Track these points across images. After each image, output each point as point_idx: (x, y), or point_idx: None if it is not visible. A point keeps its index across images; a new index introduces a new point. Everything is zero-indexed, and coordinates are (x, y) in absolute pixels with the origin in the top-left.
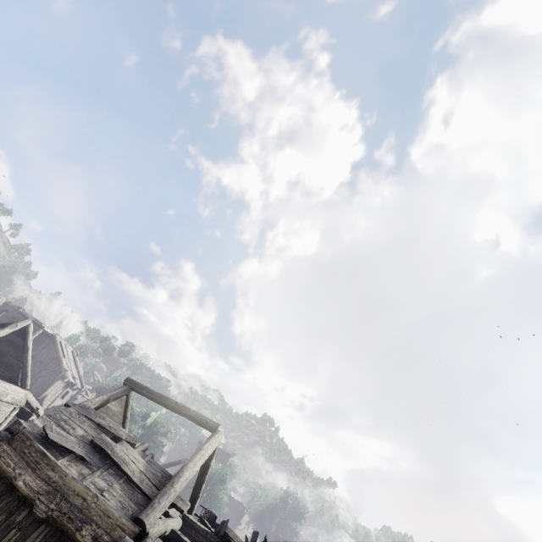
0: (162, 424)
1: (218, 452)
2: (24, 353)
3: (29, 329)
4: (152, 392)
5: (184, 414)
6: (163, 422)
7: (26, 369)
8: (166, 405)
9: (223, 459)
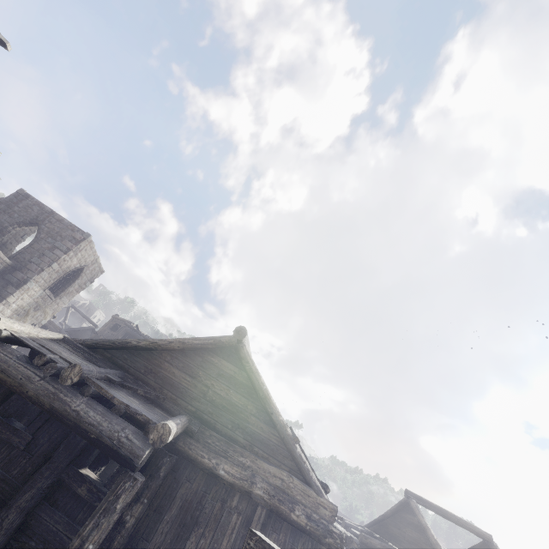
0: None
1: None
2: None
3: None
4: (433, 505)
5: (464, 526)
6: None
7: None
8: (448, 518)
9: None
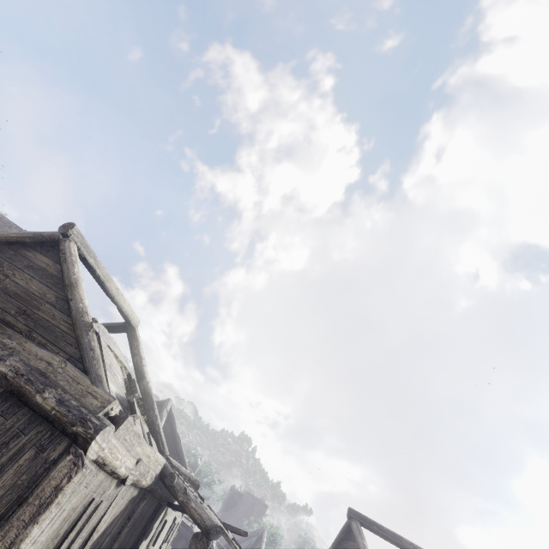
0: (207, 474)
1: (255, 503)
2: (177, 444)
3: (172, 412)
4: (384, 529)
5: None
6: (209, 471)
7: (186, 465)
8: (403, 547)
9: (261, 510)
